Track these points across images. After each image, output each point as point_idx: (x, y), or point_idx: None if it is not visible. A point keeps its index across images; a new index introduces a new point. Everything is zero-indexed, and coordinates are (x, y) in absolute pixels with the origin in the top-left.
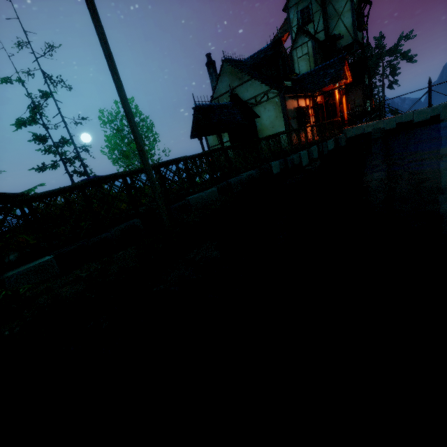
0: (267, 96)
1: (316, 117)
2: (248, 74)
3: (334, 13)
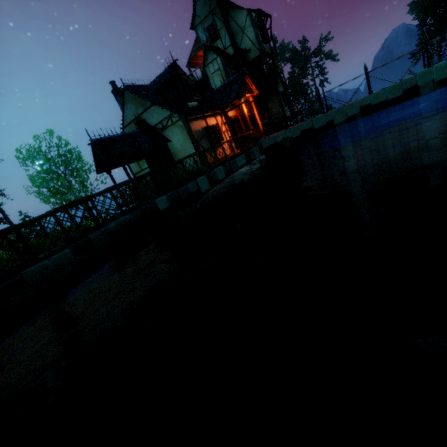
0: (171, 120)
1: (232, 132)
2: (148, 100)
3: (238, 28)
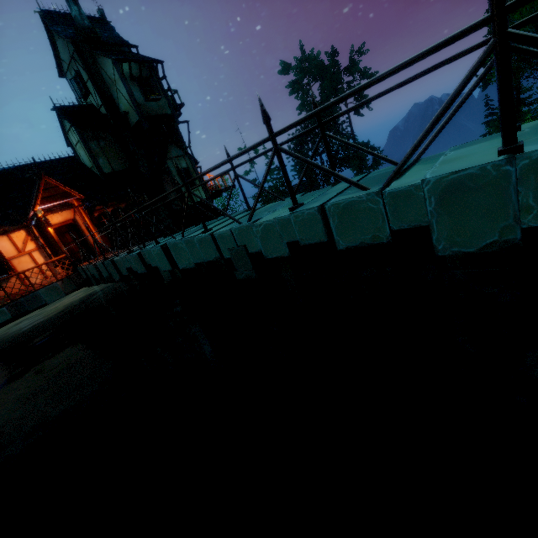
0: None
1: (53, 248)
2: None
3: (110, 81)
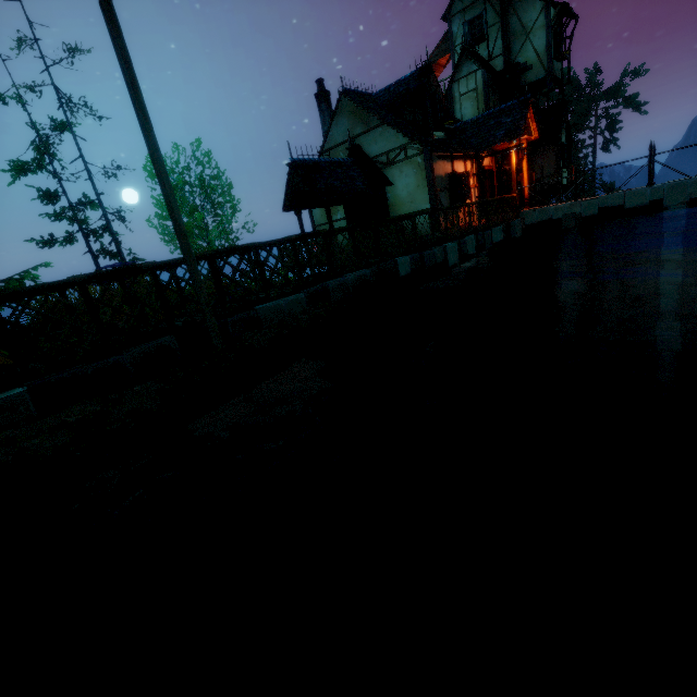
0: (405, 153)
1: (480, 190)
2: (378, 116)
3: (519, 29)
